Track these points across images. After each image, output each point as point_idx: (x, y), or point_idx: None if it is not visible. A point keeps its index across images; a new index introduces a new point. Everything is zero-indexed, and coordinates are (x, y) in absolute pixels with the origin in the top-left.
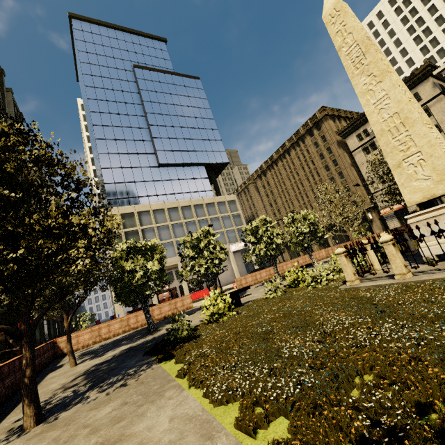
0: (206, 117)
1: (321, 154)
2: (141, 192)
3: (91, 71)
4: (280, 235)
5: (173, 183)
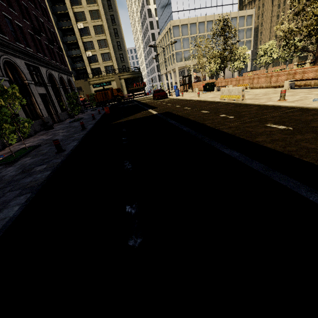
0: None
1: None
2: (191, 5)
3: None
4: (277, 52)
5: None
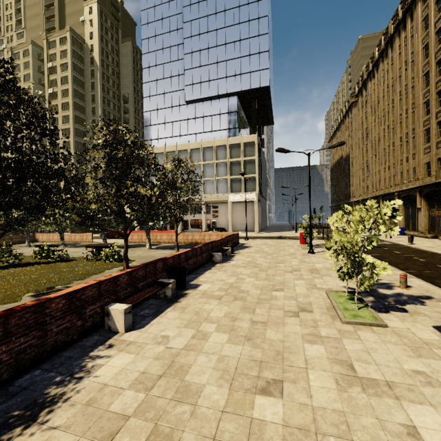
0: (255, 16)
1: (428, 45)
2: (168, 133)
3: (147, 3)
4: None
5: (197, 122)
